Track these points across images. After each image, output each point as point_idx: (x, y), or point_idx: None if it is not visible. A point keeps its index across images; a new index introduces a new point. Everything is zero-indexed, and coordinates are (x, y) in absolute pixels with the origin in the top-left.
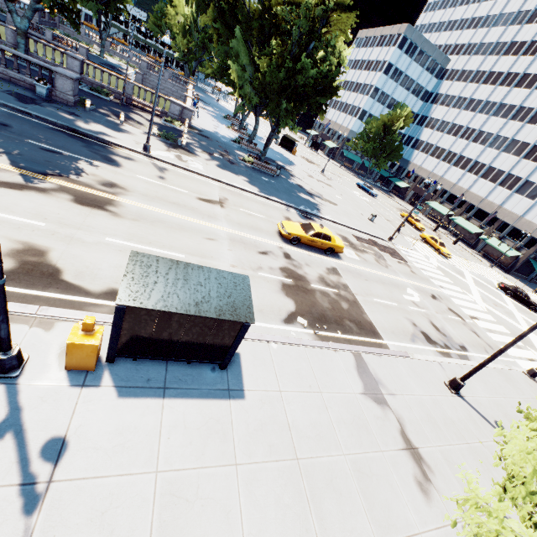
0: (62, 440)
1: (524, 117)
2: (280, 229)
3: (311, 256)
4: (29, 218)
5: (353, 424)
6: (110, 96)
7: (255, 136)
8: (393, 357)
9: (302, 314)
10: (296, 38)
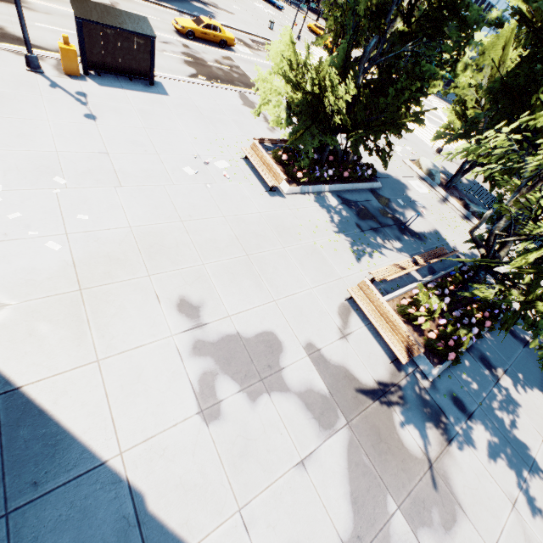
0: (83, 93)
1: None
2: (175, 25)
3: (208, 48)
4: None
5: (235, 111)
6: None
7: None
8: None
9: (202, 75)
10: None
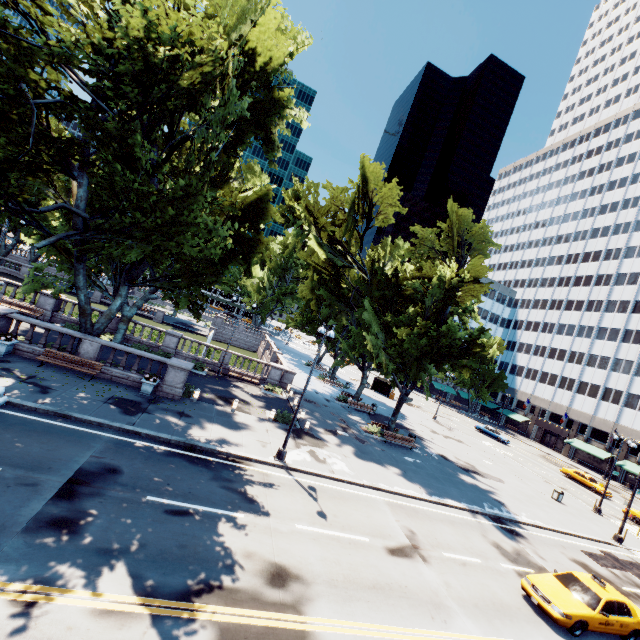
0: None
1: (638, 340)
2: (541, 602)
3: None
4: None
5: None
6: (205, 370)
7: (349, 384)
8: None
9: None
10: (430, 305)
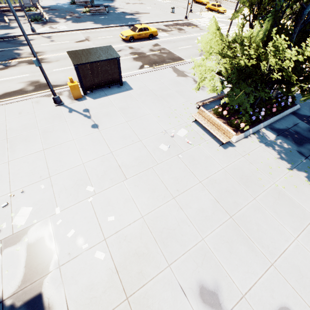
0: (86, 109)
1: None
2: (122, 37)
3: (143, 43)
4: (21, 75)
5: (174, 84)
6: None
7: None
8: (190, 63)
9: (146, 64)
10: None
